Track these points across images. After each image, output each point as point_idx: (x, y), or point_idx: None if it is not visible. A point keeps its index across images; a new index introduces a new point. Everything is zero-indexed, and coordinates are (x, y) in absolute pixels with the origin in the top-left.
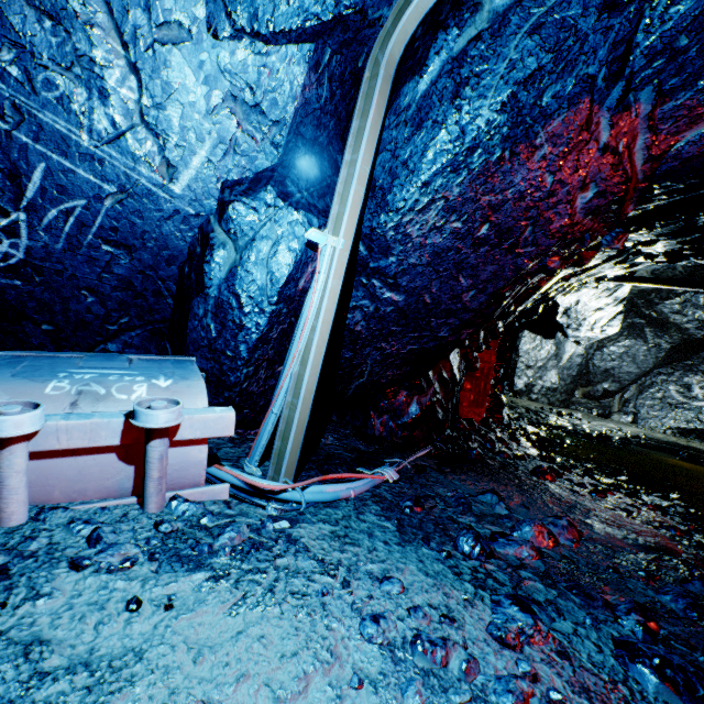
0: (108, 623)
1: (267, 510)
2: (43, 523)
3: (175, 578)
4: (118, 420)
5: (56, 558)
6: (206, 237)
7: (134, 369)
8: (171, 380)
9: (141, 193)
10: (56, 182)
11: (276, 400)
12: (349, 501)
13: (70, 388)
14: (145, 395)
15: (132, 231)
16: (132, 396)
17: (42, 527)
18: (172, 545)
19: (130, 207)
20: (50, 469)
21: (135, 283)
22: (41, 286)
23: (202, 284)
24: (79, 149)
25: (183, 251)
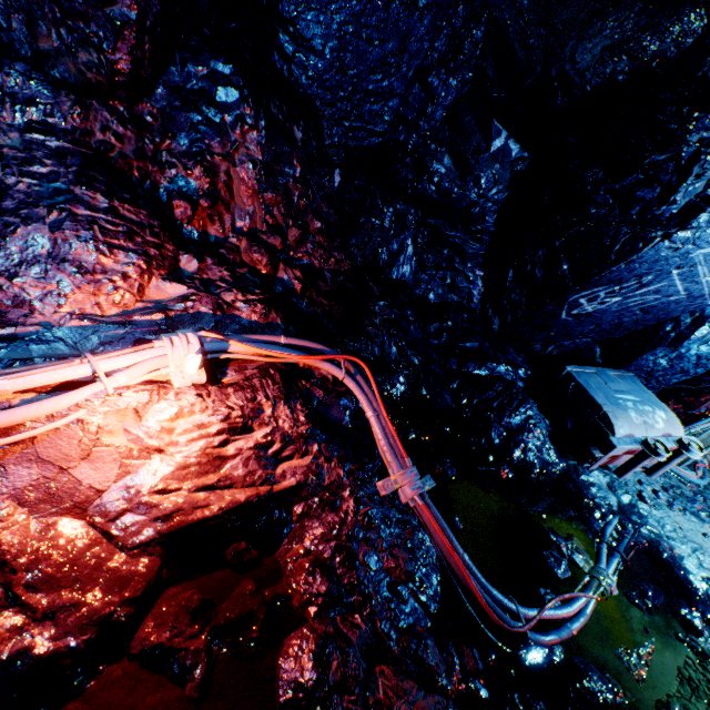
0: (704, 541)
1: (688, 487)
2: (628, 479)
3: (700, 524)
4: (669, 446)
5: (656, 503)
6: (704, 318)
7: (631, 393)
8: (660, 411)
9: (696, 296)
10: (659, 289)
11: (696, 427)
12: (709, 485)
13: (639, 419)
14: (663, 425)
15: (661, 307)
16: (659, 426)
17: (631, 482)
18: (680, 504)
19: (679, 300)
20: (630, 456)
21: (624, 324)
22: (577, 321)
23: (679, 344)
24: (695, 279)
25: (673, 316)
